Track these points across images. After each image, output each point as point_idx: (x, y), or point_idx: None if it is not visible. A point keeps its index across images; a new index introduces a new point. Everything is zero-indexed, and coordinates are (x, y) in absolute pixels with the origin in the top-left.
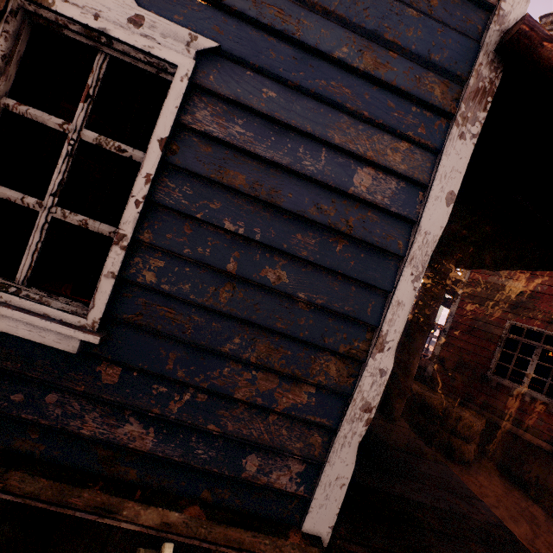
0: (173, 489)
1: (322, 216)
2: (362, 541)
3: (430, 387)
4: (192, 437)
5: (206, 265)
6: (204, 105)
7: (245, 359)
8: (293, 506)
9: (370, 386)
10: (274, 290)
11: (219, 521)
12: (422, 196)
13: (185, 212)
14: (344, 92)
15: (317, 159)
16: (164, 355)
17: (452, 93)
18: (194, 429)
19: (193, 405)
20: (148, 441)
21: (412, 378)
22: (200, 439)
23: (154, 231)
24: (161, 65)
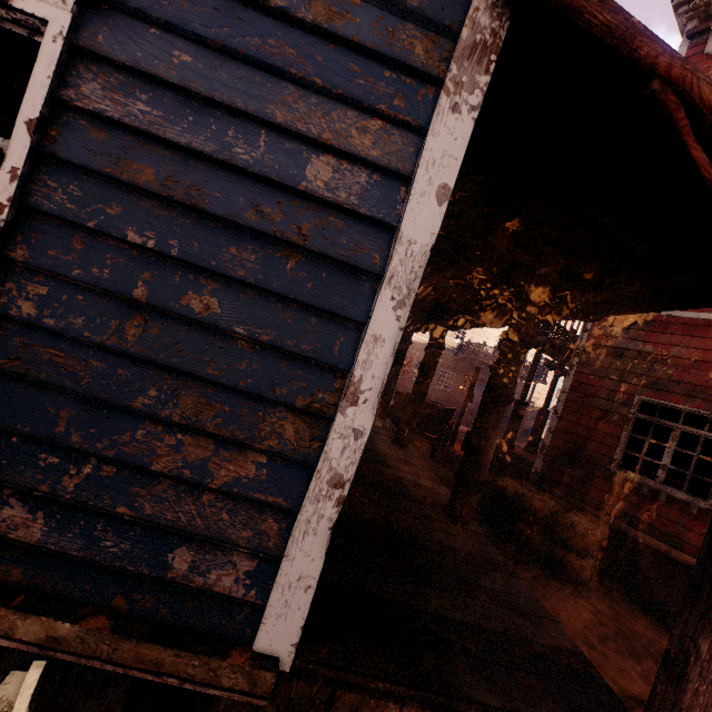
0: (73, 594)
1: (264, 222)
2: (348, 666)
3: (539, 487)
4: (97, 524)
5: (106, 291)
6: (93, 76)
7: (165, 417)
8: (243, 617)
9: (340, 452)
10: (202, 324)
11: (129, 635)
12: (405, 193)
13: (72, 219)
14: (287, 52)
15: (254, 145)
16: (53, 414)
17: (440, 51)
18: (101, 514)
19: (96, 481)
20: (35, 530)
21: (486, 466)
22: (109, 527)
23: (31, 246)
24: (30, 23)
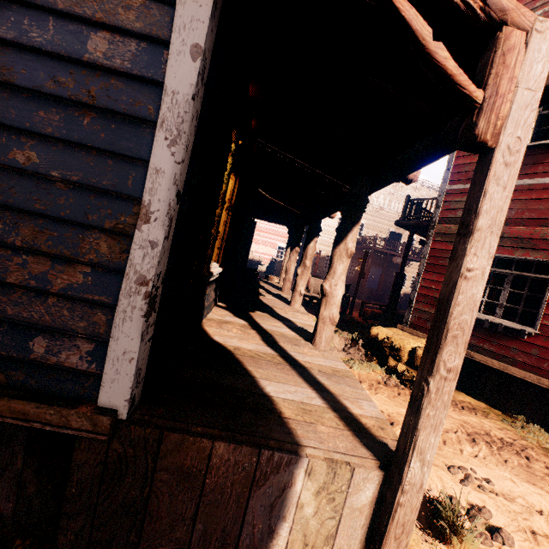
0: None
1: (61, 89)
2: (177, 418)
3: (408, 332)
4: None
5: None
6: None
7: (11, 243)
8: (90, 384)
9: (142, 259)
10: (27, 172)
11: (3, 395)
12: (167, 55)
13: None
14: None
15: (45, 29)
16: None
17: None
18: None
19: None
20: None
21: (337, 305)
22: None
23: None
24: None
